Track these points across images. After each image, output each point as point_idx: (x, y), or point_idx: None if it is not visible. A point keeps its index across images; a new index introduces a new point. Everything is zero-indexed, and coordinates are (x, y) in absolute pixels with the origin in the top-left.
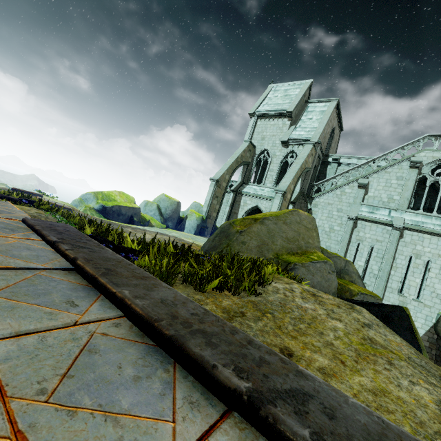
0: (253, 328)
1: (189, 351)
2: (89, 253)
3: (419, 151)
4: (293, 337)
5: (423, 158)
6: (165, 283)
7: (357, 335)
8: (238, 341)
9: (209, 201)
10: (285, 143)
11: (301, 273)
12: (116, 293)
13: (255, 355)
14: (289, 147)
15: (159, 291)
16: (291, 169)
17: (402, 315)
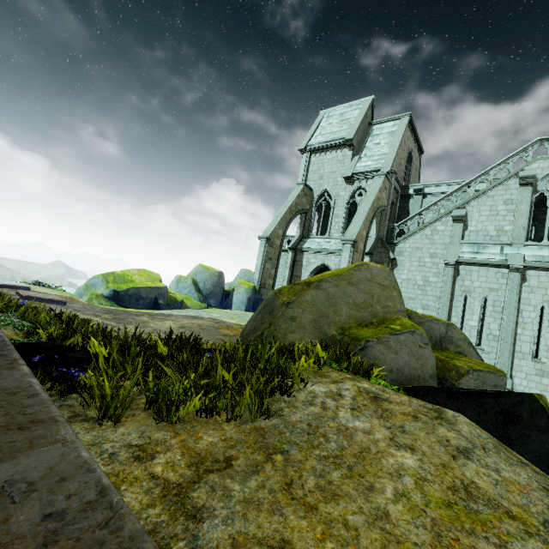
0: (234, 497)
1: None
2: None
3: (530, 163)
4: (310, 509)
5: (536, 170)
6: (68, 429)
7: (440, 482)
8: None
9: (260, 266)
10: (349, 179)
11: (378, 353)
12: None
13: None
14: (354, 184)
15: (28, 455)
16: (360, 210)
17: (535, 408)
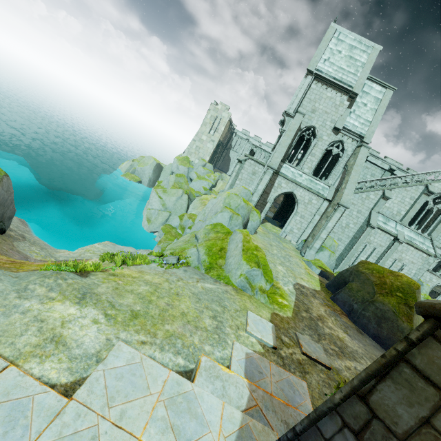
0: None
1: None
2: None
3: (436, 182)
4: None
5: (435, 188)
6: None
7: None
8: None
9: (261, 191)
10: (337, 130)
11: None
12: None
13: None
14: (338, 135)
15: None
16: (352, 178)
17: None
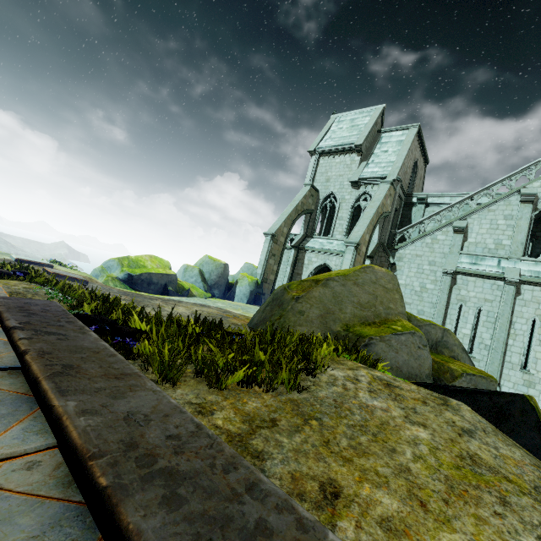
0: (285, 447)
1: (122, 521)
2: (56, 341)
3: (532, 181)
4: (347, 461)
5: (537, 189)
6: (152, 382)
7: (450, 452)
8: (230, 487)
9: (264, 261)
10: (356, 184)
11: (380, 350)
12: (54, 407)
13: (250, 516)
14: (360, 188)
15: (134, 397)
16: (365, 214)
17: (525, 407)
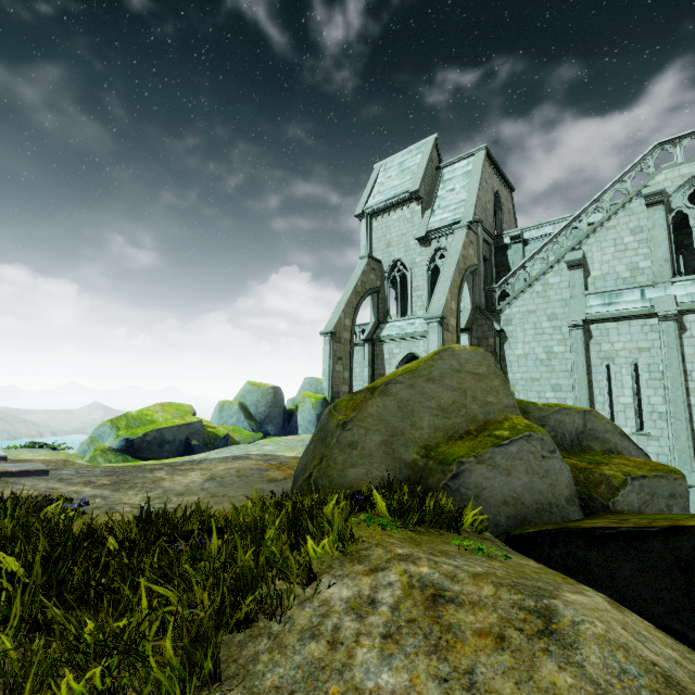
0: None
1: None
2: None
3: (653, 175)
4: None
5: (664, 183)
6: None
7: None
8: None
9: (328, 370)
10: (424, 240)
11: (480, 479)
12: None
13: None
14: (432, 244)
15: None
16: (443, 276)
17: None
